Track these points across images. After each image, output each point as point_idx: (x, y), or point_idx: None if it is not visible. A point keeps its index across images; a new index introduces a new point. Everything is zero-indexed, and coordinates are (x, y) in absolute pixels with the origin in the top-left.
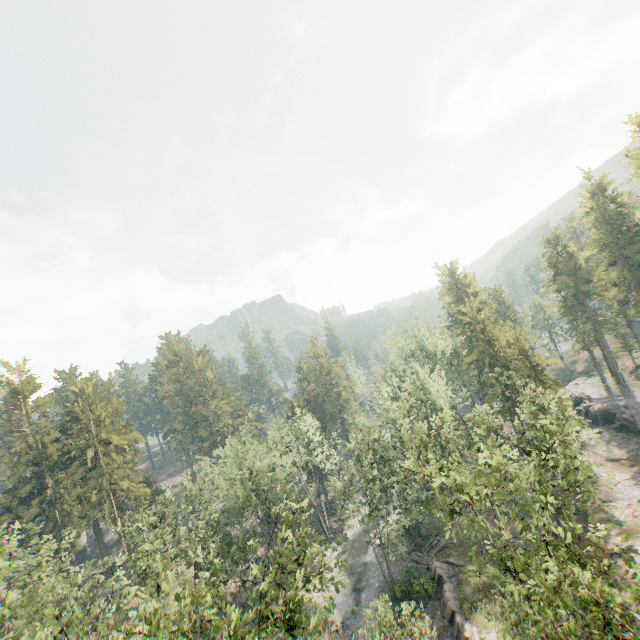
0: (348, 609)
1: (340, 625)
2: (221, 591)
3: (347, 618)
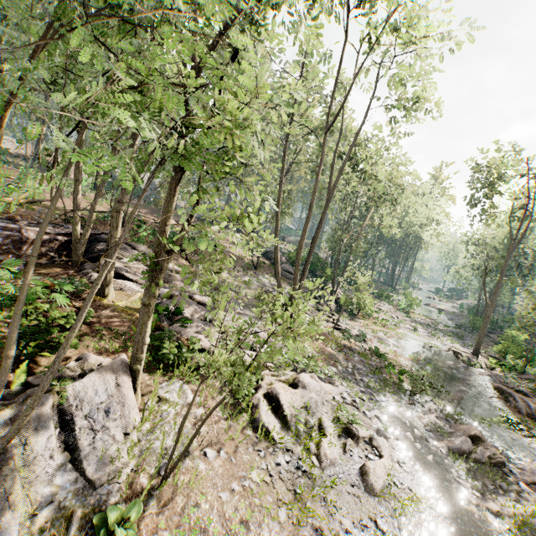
0: (425, 314)
1: (422, 315)
2: (530, 163)
3: (427, 316)
